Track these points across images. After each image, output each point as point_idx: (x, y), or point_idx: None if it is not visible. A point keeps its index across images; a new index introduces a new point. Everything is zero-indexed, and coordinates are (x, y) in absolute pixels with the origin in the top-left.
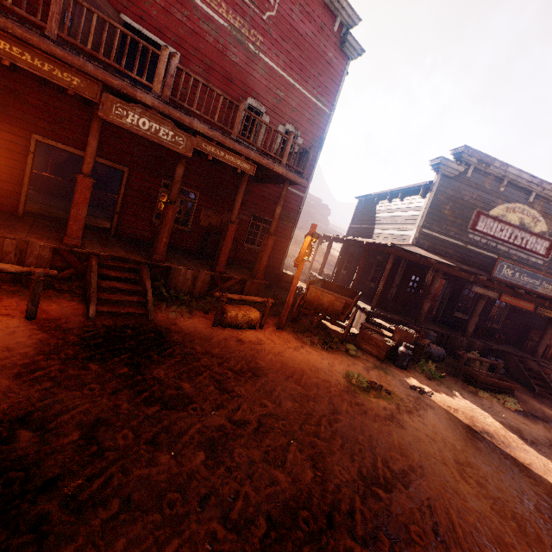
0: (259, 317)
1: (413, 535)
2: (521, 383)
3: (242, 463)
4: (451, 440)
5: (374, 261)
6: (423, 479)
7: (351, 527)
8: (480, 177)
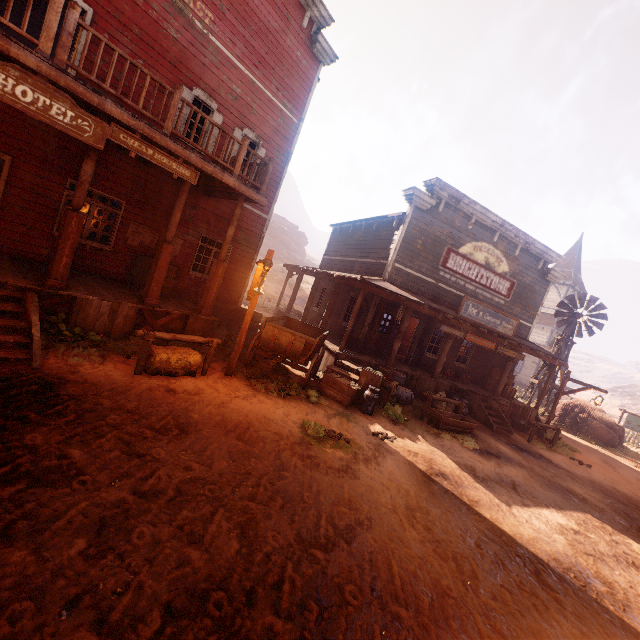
0: (200, 361)
1: (347, 595)
2: (482, 422)
3: (143, 545)
4: (406, 486)
5: (347, 298)
6: (369, 532)
7: (276, 600)
8: (451, 212)
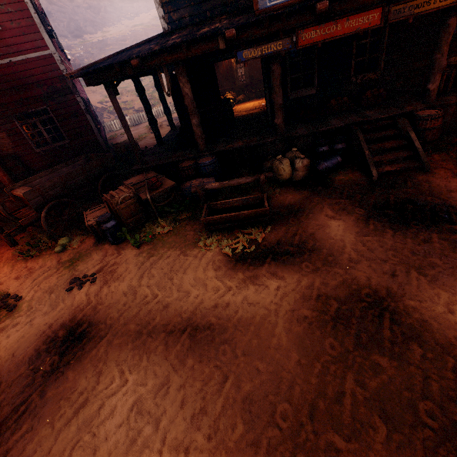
0: None
1: None
2: (363, 170)
3: None
4: None
5: None
6: None
7: None
8: None
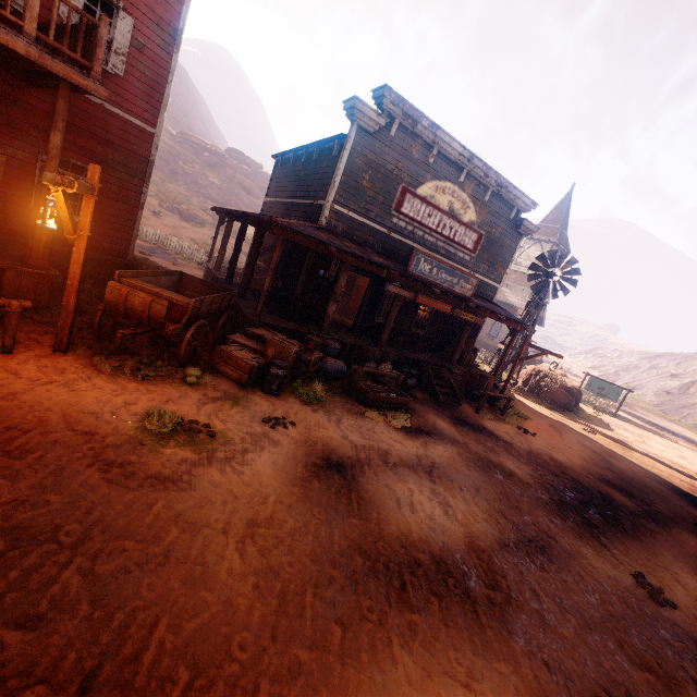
0: None
1: None
2: (430, 394)
3: None
4: (270, 489)
5: (284, 251)
6: (152, 575)
7: None
8: (407, 139)
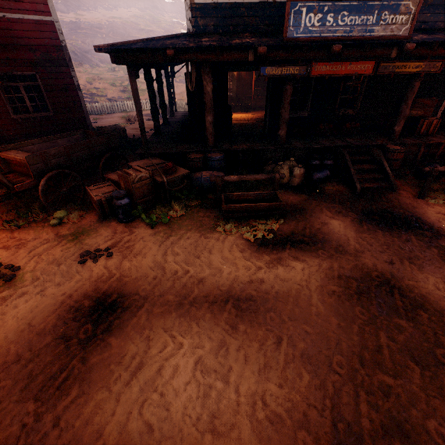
0: None
1: None
2: (347, 184)
3: None
4: None
5: None
6: None
7: None
8: None
